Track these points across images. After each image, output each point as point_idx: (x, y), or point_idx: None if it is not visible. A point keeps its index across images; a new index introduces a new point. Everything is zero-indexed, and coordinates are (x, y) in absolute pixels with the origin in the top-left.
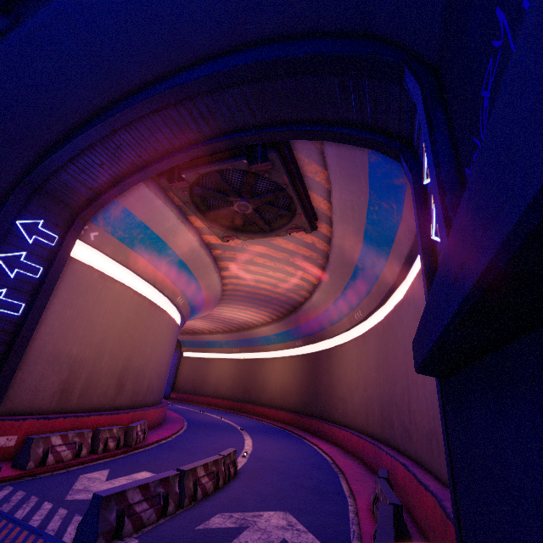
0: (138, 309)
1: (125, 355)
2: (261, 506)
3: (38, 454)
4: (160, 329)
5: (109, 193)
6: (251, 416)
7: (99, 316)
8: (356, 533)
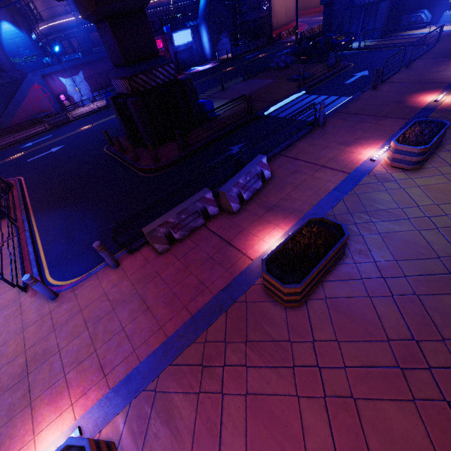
0: None
1: (285, 5)
2: None
3: (282, 36)
4: None
5: None
6: None
7: None
8: None
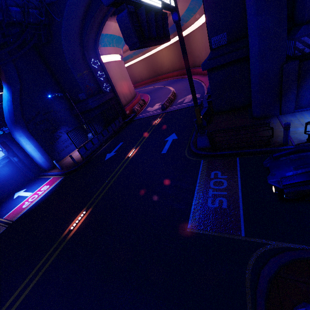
0: (118, 66)
1: (126, 84)
2: (186, 96)
3: (136, 110)
4: (124, 68)
5: (99, 34)
6: (162, 80)
7: (116, 77)
8: (206, 90)
